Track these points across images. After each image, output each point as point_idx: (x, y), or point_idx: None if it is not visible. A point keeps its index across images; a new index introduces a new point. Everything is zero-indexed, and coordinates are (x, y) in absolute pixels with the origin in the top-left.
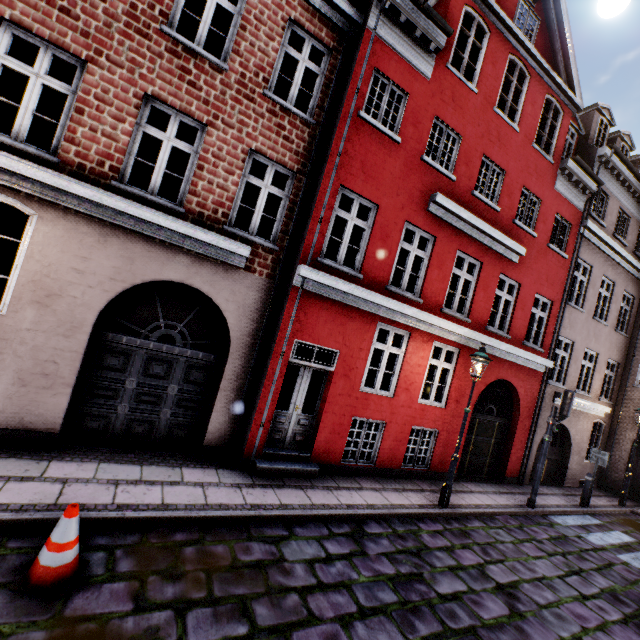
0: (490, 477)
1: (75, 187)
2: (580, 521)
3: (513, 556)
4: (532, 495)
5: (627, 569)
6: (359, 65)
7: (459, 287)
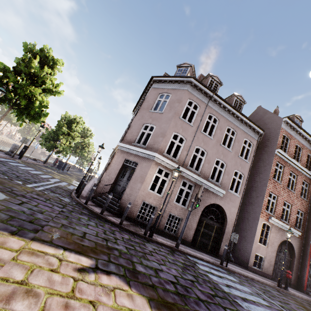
0: None
1: (279, 222)
2: None
3: None
4: None
5: None
6: None
7: None
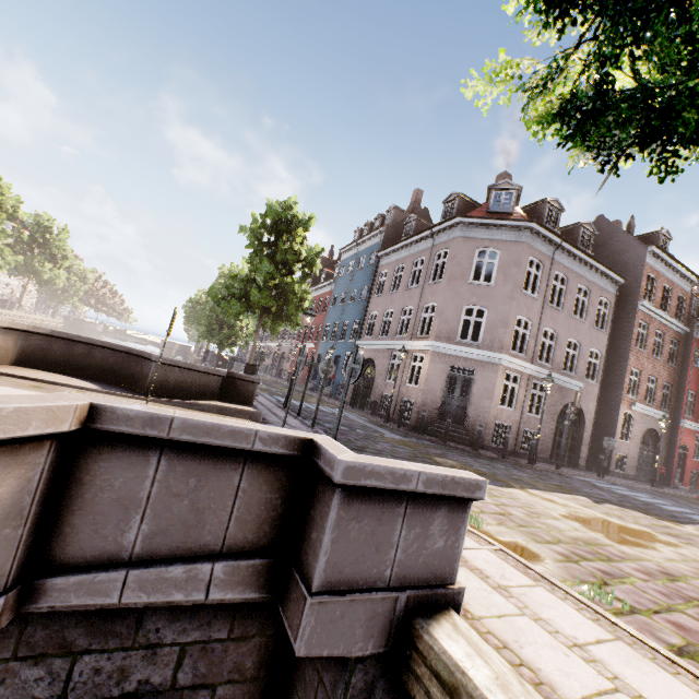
0: None
1: (643, 407)
2: None
3: None
4: None
5: None
6: (691, 349)
7: None
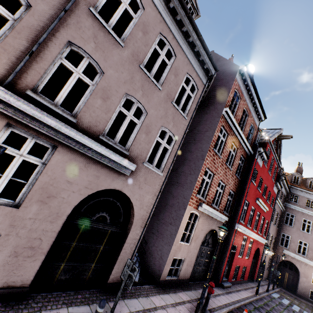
0: (250, 279)
1: (210, 209)
2: (276, 295)
3: (280, 311)
4: (268, 288)
5: (296, 312)
6: (253, 167)
7: (255, 221)
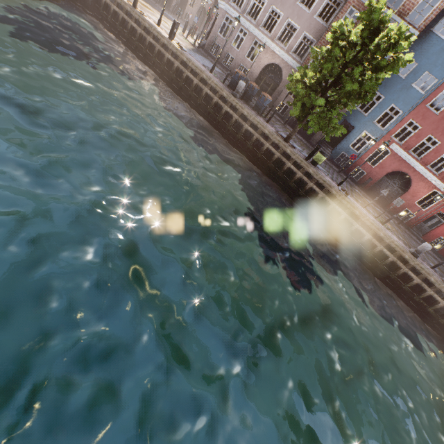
0: None
1: None
2: None
3: None
4: None
5: None
6: None
7: None
